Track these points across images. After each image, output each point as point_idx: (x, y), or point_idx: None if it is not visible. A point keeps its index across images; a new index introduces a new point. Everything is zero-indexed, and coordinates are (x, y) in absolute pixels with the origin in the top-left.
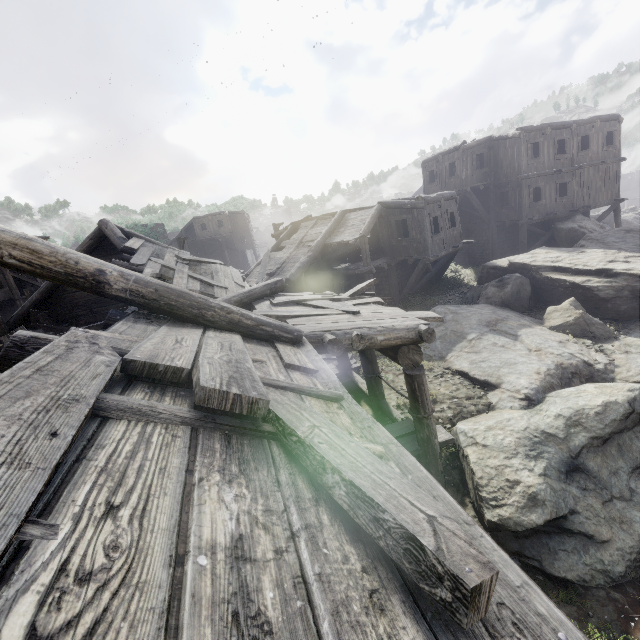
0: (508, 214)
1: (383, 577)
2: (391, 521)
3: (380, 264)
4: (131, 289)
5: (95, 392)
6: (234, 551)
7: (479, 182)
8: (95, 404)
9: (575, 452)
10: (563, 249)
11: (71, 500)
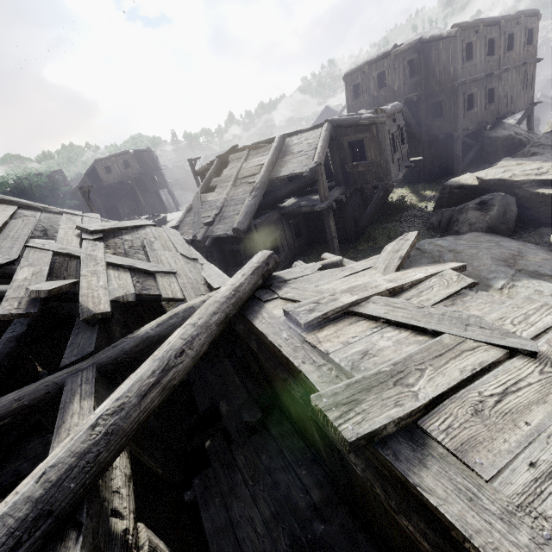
0: (441, 126)
1: None
2: None
3: (337, 196)
4: None
5: None
6: None
7: (411, 93)
8: None
9: None
10: (534, 158)
11: None
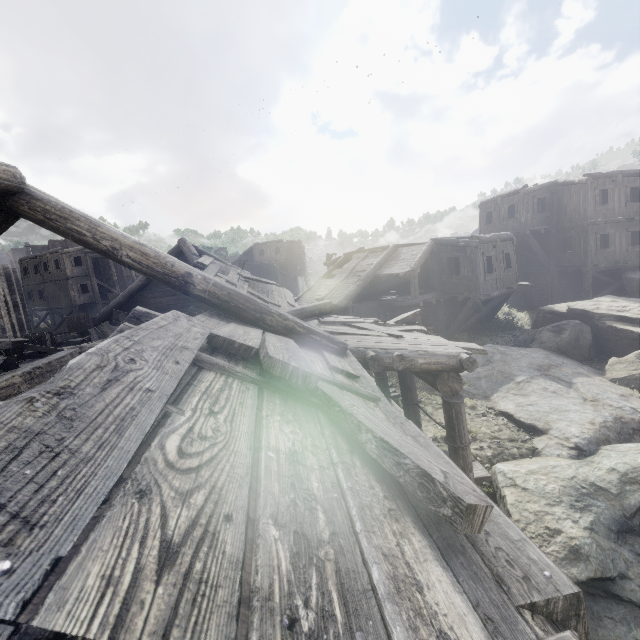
0: (571, 259)
1: (400, 506)
2: (410, 464)
3: (428, 298)
4: (210, 291)
5: (197, 347)
6: (291, 457)
7: (540, 225)
8: (195, 357)
9: (630, 512)
10: (632, 299)
11: (189, 401)
